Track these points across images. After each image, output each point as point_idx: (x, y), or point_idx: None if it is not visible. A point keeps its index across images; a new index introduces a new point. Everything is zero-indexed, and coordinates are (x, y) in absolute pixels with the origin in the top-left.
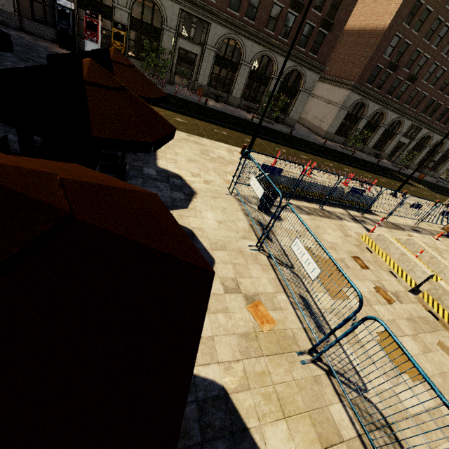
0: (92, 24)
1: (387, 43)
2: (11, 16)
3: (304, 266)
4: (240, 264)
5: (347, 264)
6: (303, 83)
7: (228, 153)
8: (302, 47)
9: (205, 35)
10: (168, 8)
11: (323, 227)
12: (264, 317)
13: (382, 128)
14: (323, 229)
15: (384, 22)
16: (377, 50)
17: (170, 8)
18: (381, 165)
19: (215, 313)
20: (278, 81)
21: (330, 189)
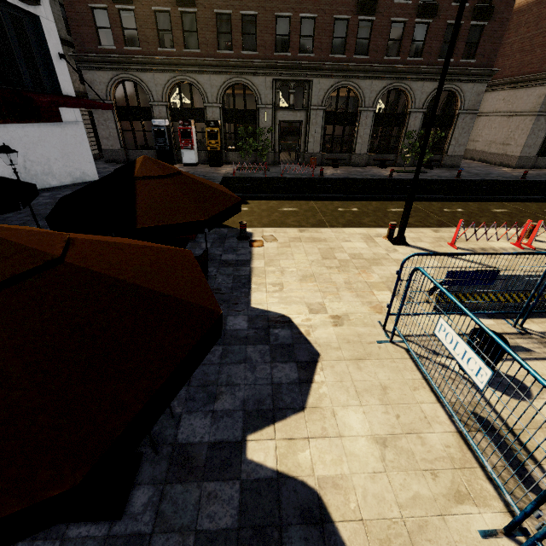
0: (186, 132)
1: None
2: (119, 152)
3: None
4: None
5: None
6: (460, 103)
7: (366, 245)
8: None
9: (308, 96)
10: (259, 85)
11: None
12: None
13: None
14: None
15: None
16: None
17: (262, 84)
18: None
19: None
20: (434, 111)
21: None
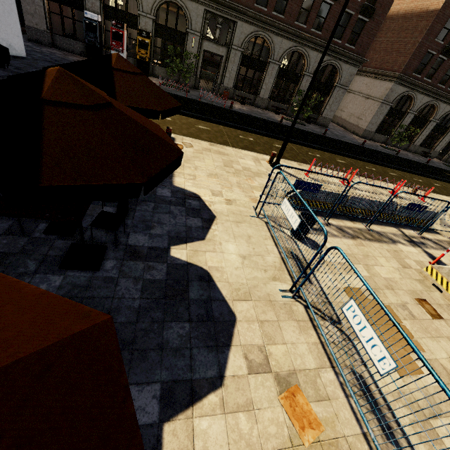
0: (117, 34)
1: (441, 25)
2: (44, 34)
3: (366, 346)
4: (270, 322)
5: (412, 312)
6: (338, 78)
7: (254, 163)
8: (338, 38)
9: (231, 35)
10: (192, 11)
11: (373, 256)
12: (304, 416)
13: (432, 123)
14: (374, 258)
15: (438, 1)
16: (427, 34)
17: (195, 10)
18: (431, 165)
19: (235, 413)
20: (314, 78)
21: (380, 205)
